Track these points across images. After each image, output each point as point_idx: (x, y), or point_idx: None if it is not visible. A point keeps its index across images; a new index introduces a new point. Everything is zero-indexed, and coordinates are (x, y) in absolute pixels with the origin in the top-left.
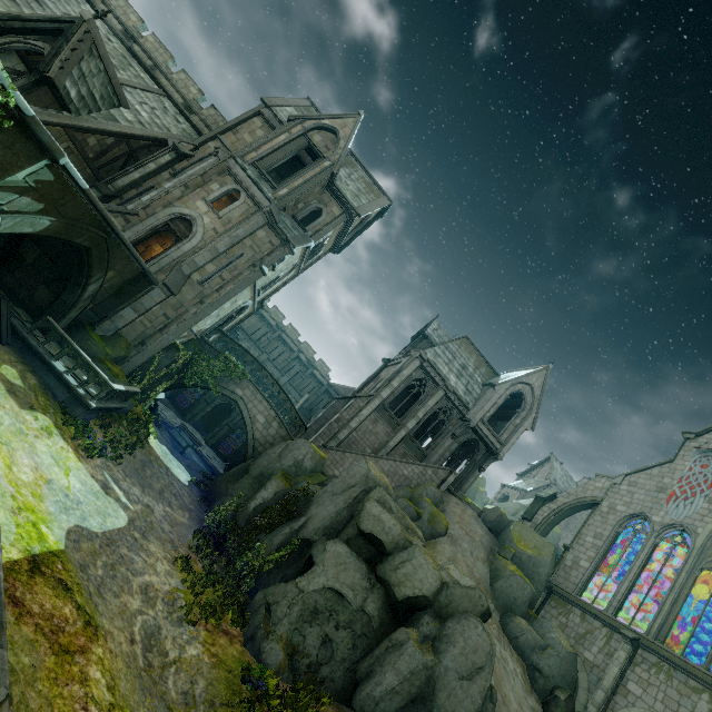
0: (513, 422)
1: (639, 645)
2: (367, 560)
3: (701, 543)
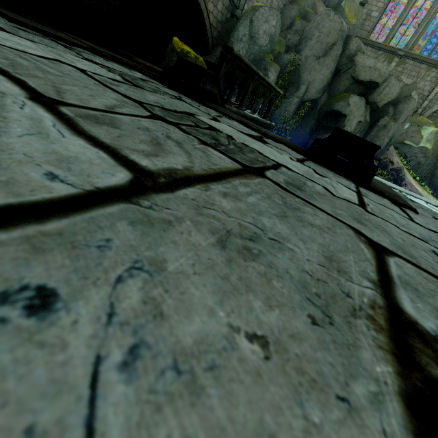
0: None
1: (402, 57)
2: (358, 95)
3: None
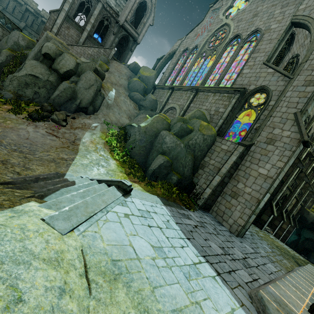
0: (143, 21)
1: (174, 90)
2: (50, 67)
3: (200, 49)
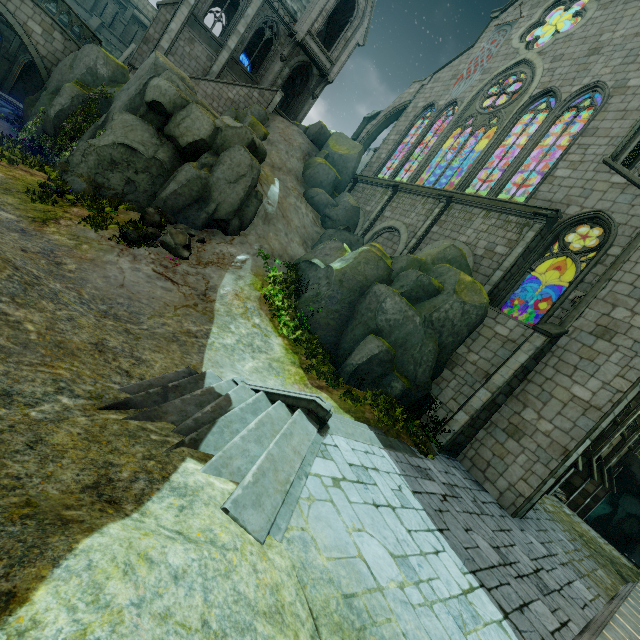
0: (344, 35)
1: (398, 190)
2: (159, 129)
3: (462, 109)
